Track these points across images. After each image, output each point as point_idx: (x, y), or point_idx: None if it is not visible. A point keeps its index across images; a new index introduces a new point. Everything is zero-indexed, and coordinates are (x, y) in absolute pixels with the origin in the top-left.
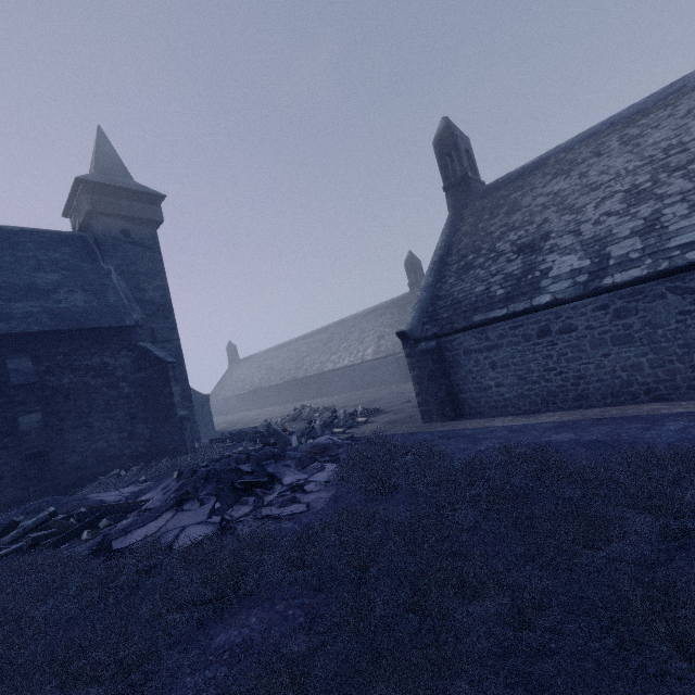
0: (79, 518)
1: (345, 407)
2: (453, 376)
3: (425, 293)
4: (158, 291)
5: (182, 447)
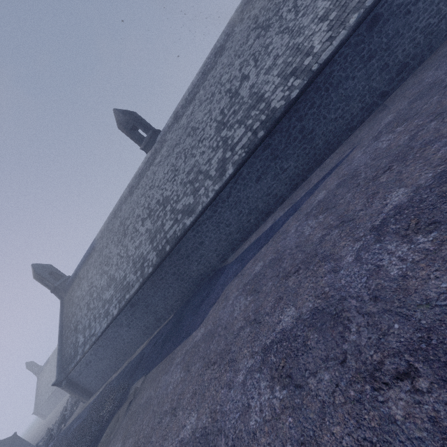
0: None
1: None
2: (80, 384)
3: (58, 356)
4: None
5: None
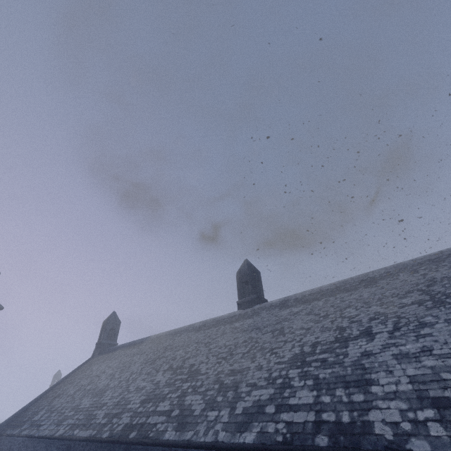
0: None
1: None
2: None
3: (28, 404)
4: None
5: None
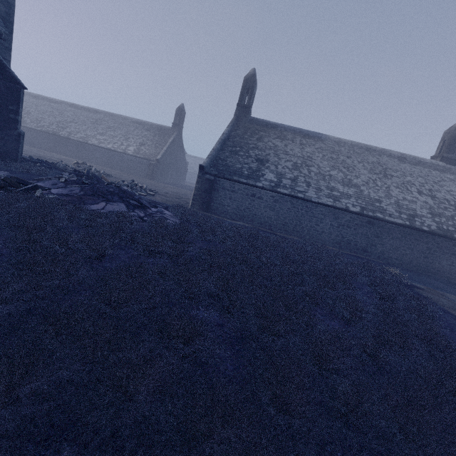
0: (19, 182)
1: (119, 179)
2: (213, 194)
3: (215, 152)
4: (3, 4)
5: (13, 155)
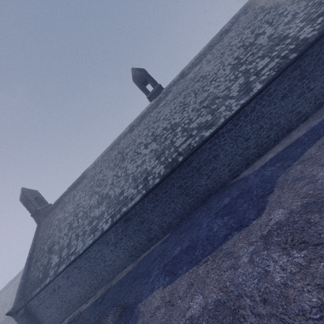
0: None
1: None
2: (38, 317)
3: (22, 280)
4: None
5: None
